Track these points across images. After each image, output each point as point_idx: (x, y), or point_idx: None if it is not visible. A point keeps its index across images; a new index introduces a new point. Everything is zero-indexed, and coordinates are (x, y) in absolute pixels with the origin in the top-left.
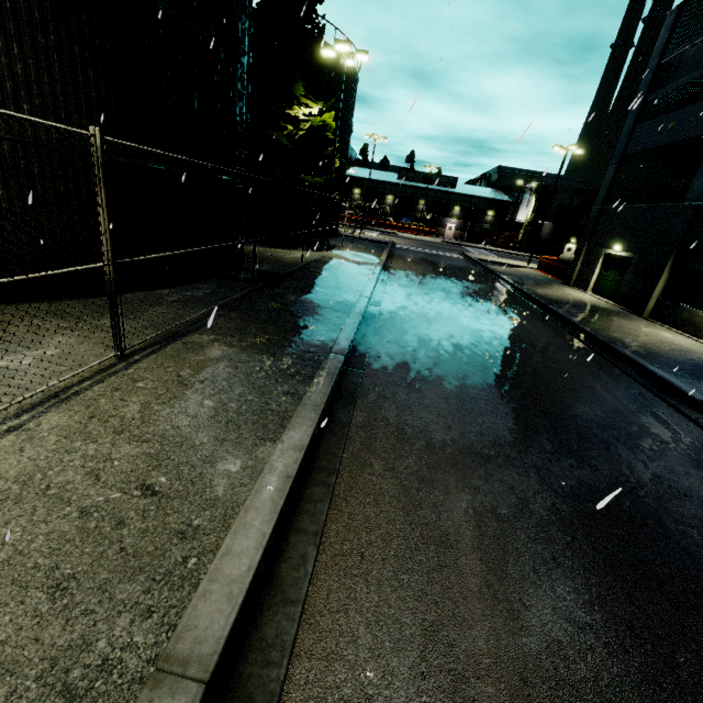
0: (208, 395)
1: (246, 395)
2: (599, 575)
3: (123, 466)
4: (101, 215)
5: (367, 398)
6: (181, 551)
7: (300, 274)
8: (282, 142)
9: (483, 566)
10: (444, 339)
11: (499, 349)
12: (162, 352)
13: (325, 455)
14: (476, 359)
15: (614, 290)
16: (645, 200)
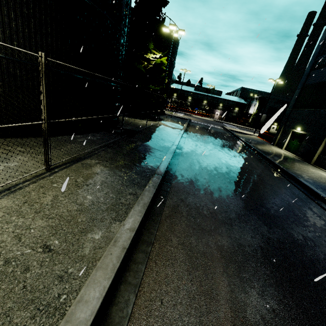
0: (89, 193)
1: (109, 194)
2: (300, 324)
3: (35, 233)
4: (42, 97)
5: (172, 199)
6: (58, 290)
7: (144, 131)
8: (141, 69)
9: (232, 313)
10: (212, 169)
11: (240, 176)
12: (69, 167)
13: (147, 233)
14: (228, 181)
15: (296, 149)
16: (314, 107)
